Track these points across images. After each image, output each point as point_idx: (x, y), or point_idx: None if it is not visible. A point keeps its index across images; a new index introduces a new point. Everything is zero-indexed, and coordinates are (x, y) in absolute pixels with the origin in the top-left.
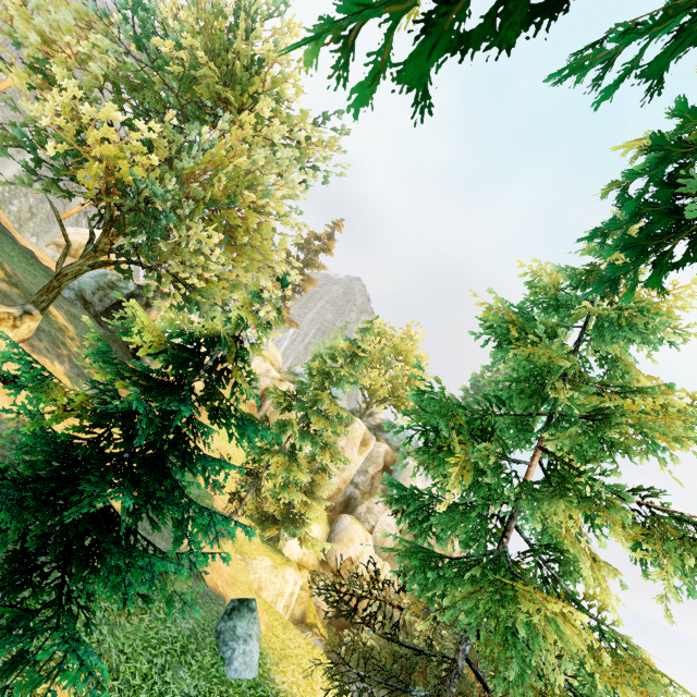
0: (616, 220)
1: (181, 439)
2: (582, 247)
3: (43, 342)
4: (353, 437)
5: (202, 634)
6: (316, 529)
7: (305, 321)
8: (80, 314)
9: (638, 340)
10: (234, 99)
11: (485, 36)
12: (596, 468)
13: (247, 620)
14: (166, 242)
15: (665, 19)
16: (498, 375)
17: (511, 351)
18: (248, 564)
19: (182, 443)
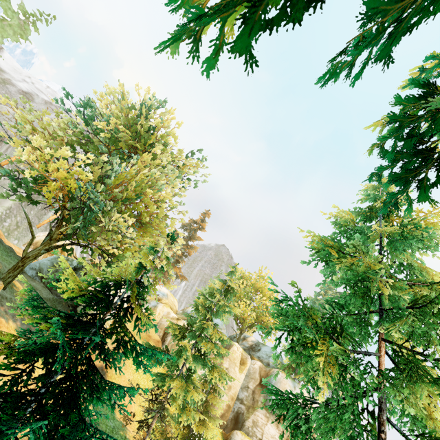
0: (380, 169)
1: (91, 369)
2: (360, 197)
3: (3, 306)
4: (233, 358)
5: None
6: None
7: (192, 276)
8: (37, 285)
9: (422, 246)
10: (140, 146)
11: (278, 26)
12: (437, 349)
13: None
14: (95, 226)
15: (381, 28)
16: (326, 296)
17: (336, 265)
18: None
19: (92, 373)
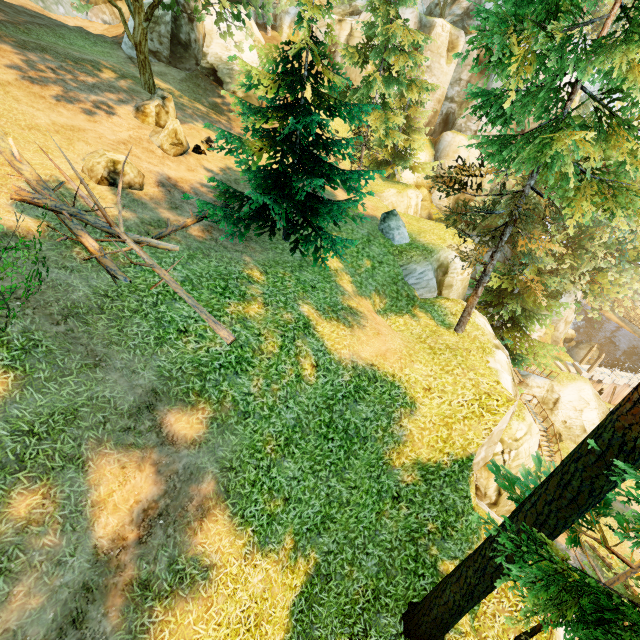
0: None
1: (317, 138)
2: None
3: (177, 113)
4: (437, 47)
5: (373, 233)
6: (422, 156)
7: None
8: (160, 69)
9: None
10: None
11: None
12: None
13: (395, 220)
14: None
15: None
16: None
17: None
18: (381, 197)
19: (319, 141)
